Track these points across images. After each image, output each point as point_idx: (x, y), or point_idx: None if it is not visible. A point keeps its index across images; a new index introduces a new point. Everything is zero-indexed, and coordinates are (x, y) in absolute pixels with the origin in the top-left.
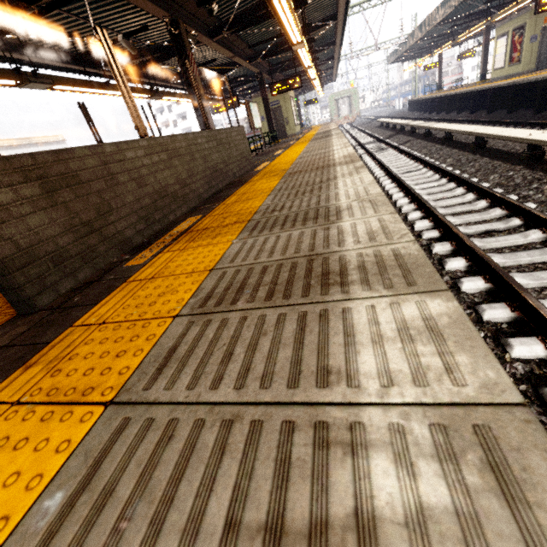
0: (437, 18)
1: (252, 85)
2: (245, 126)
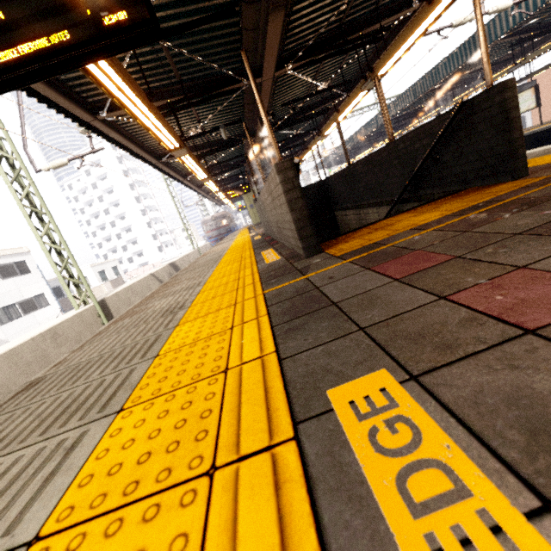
0: (361, 135)
1: (228, 186)
2: (213, 222)
